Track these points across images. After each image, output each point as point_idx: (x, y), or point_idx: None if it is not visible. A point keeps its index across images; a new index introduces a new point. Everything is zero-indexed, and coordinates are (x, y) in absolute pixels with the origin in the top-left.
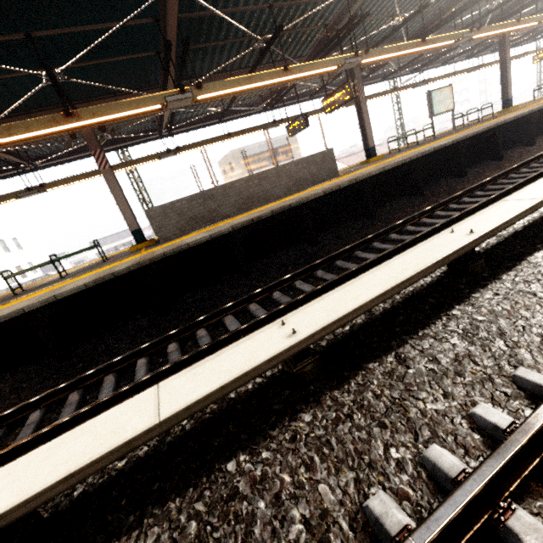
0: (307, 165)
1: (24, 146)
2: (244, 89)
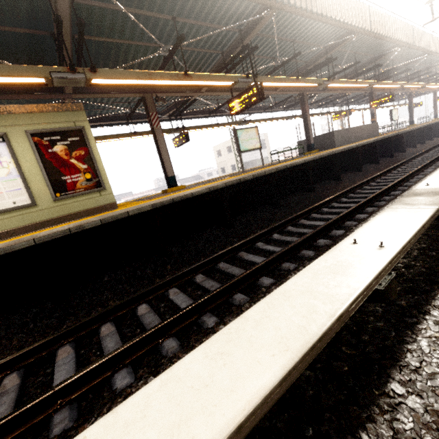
0: (372, 127)
1: None
2: (378, 87)
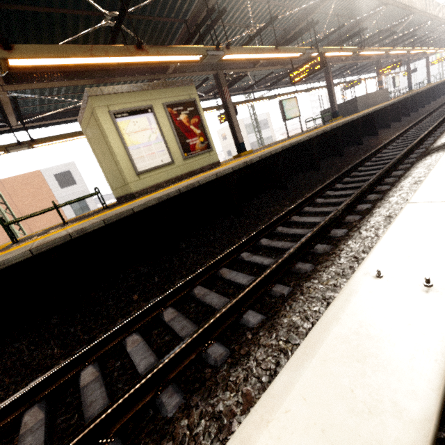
0: (383, 93)
1: (272, 75)
2: (392, 54)
